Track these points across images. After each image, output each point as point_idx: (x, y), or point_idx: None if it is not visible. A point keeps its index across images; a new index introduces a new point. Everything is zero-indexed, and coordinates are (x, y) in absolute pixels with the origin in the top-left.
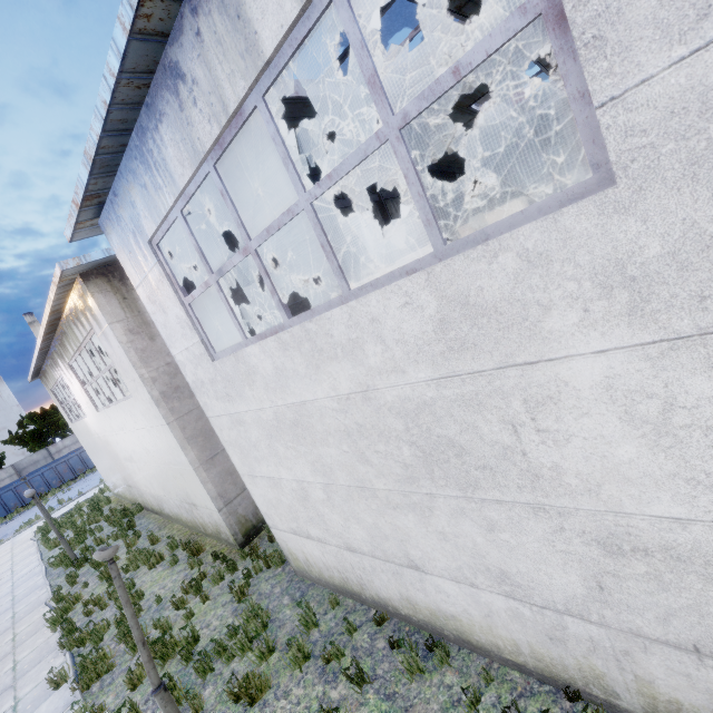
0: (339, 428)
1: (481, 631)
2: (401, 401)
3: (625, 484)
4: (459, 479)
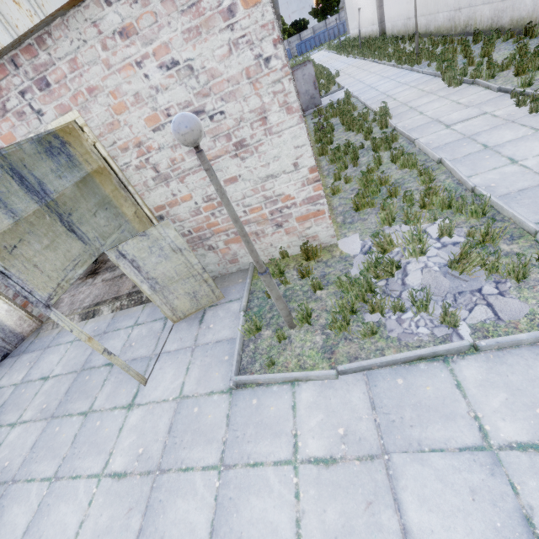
0: None
1: (401, 31)
2: None
3: None
4: None
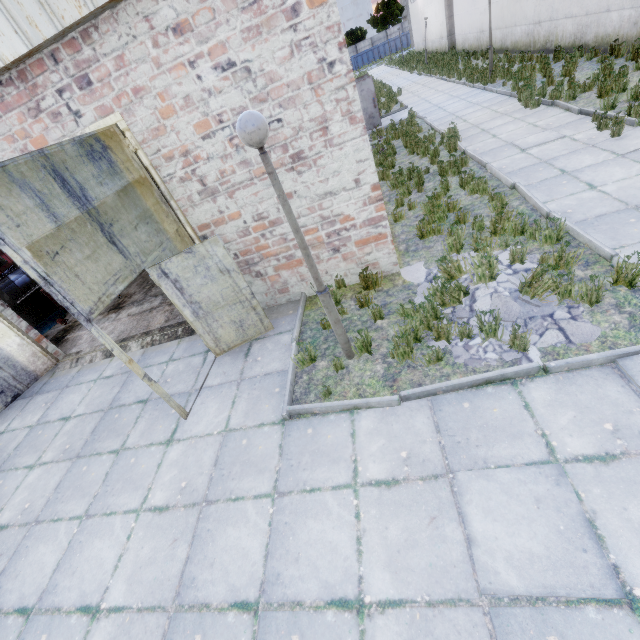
0: None
1: (473, 46)
2: None
3: (481, 1)
4: (474, 5)
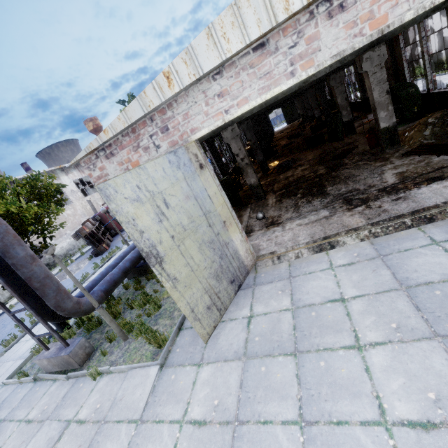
0: (436, 28)
1: (445, 58)
2: (443, 21)
3: None
4: (446, 31)
